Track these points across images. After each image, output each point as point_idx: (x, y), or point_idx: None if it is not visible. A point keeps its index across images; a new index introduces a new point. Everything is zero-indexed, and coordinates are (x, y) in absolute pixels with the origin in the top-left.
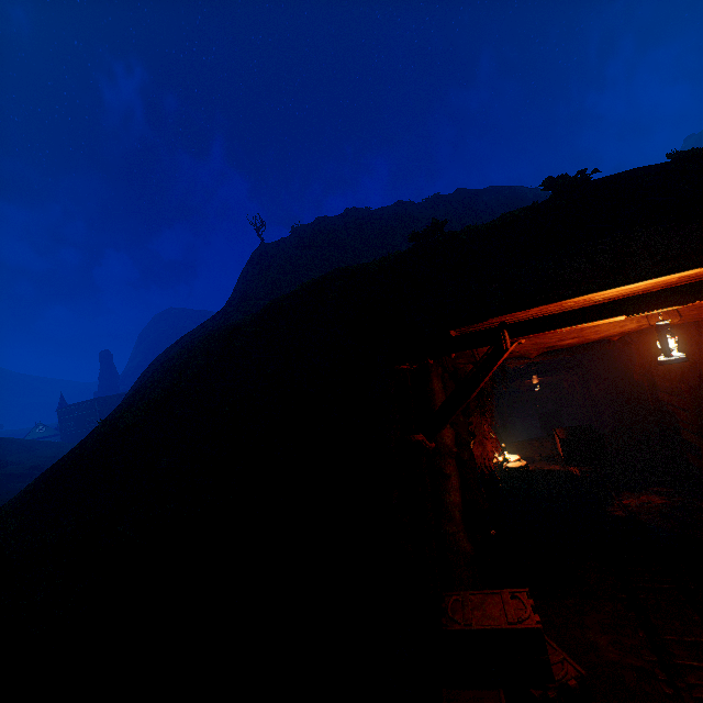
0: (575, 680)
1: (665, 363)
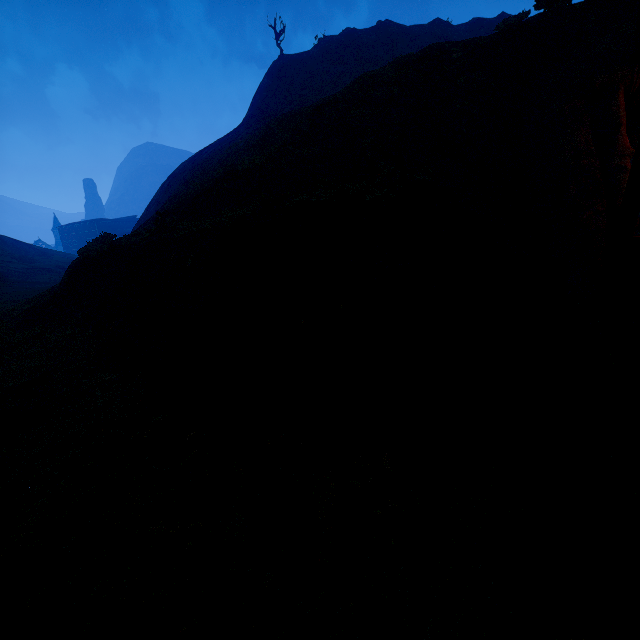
0: None
1: None
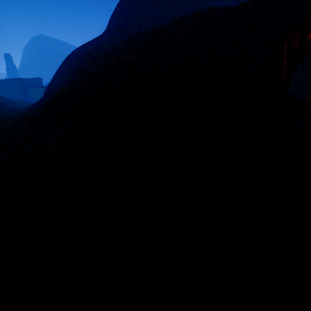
0: None
1: None
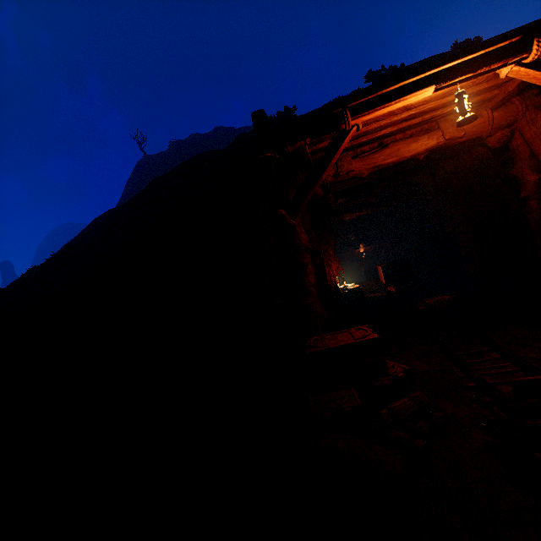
0: (402, 373)
1: (462, 121)
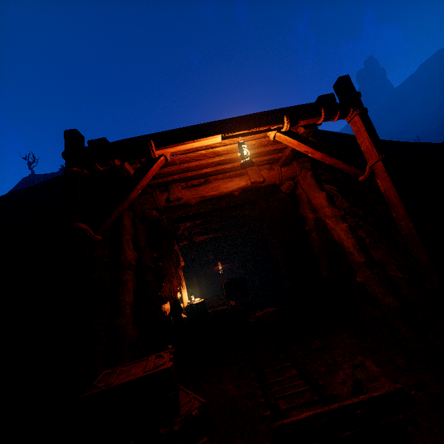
0: (197, 409)
1: (242, 163)
